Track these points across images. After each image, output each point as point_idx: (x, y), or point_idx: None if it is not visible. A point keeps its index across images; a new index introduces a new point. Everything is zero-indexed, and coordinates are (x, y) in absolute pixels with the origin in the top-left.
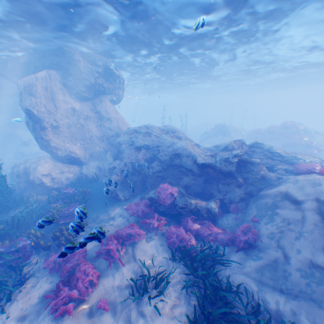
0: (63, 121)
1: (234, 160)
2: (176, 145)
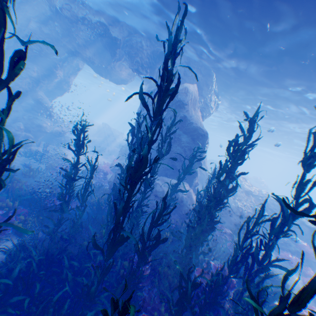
0: None
1: None
2: None
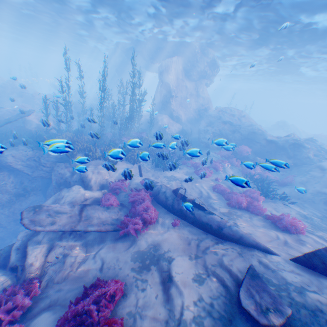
0: (178, 93)
1: (292, 142)
2: (254, 125)
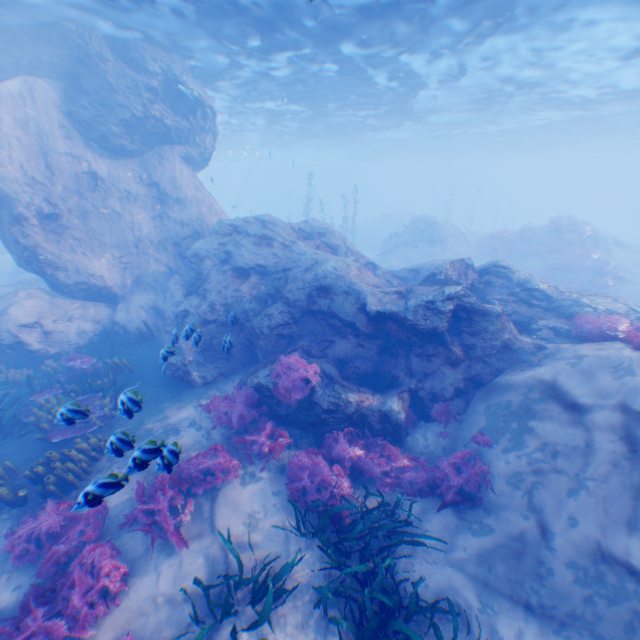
0: (68, 202)
1: (447, 306)
2: (322, 266)
